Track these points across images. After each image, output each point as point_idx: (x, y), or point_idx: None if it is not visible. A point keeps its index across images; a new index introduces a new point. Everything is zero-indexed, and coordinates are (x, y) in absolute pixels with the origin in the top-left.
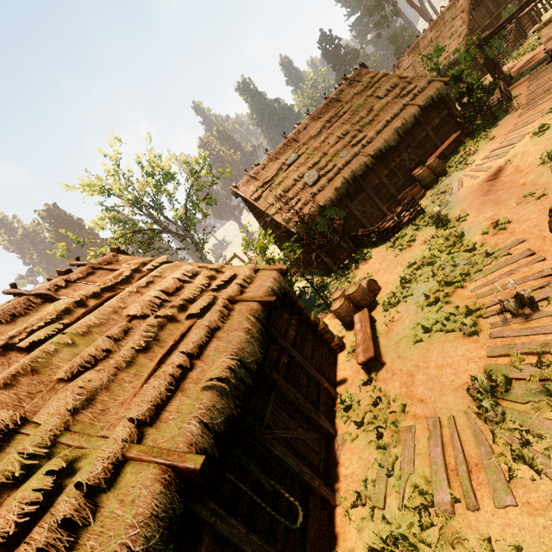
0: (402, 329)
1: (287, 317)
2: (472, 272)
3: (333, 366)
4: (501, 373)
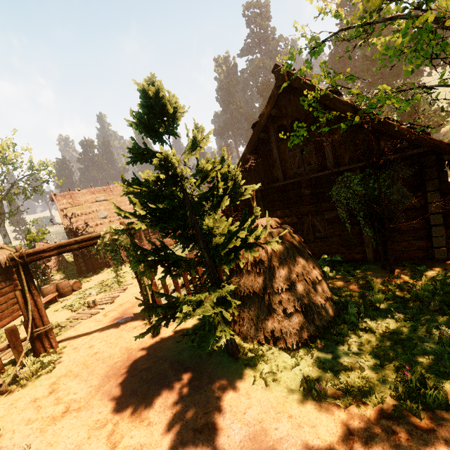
0: (60, 305)
1: (1, 280)
2: (107, 290)
3: (14, 317)
4: (57, 322)
